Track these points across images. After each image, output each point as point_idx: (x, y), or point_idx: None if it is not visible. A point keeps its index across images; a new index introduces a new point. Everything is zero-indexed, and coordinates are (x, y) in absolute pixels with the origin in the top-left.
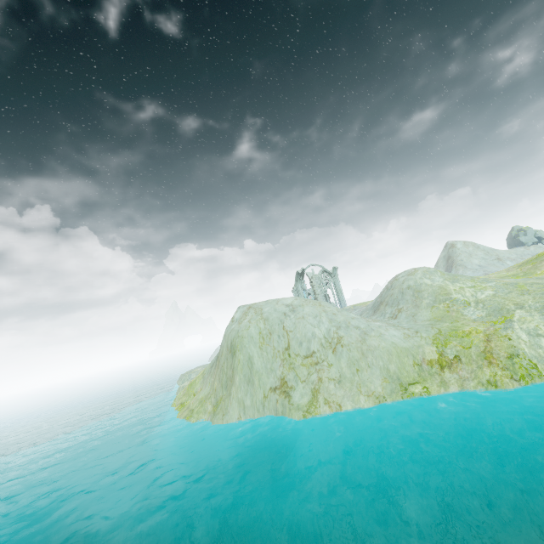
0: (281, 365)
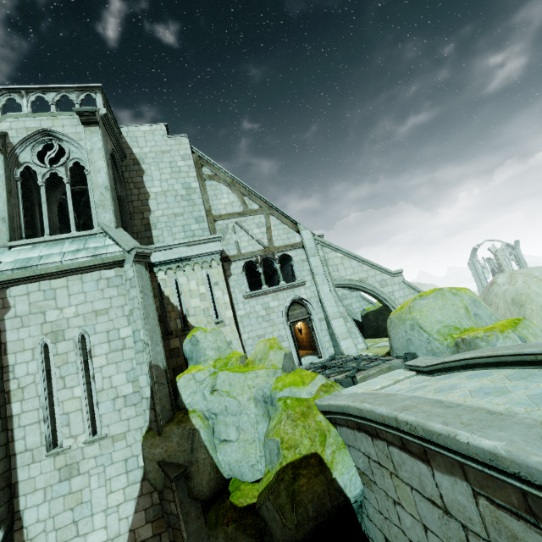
0: None
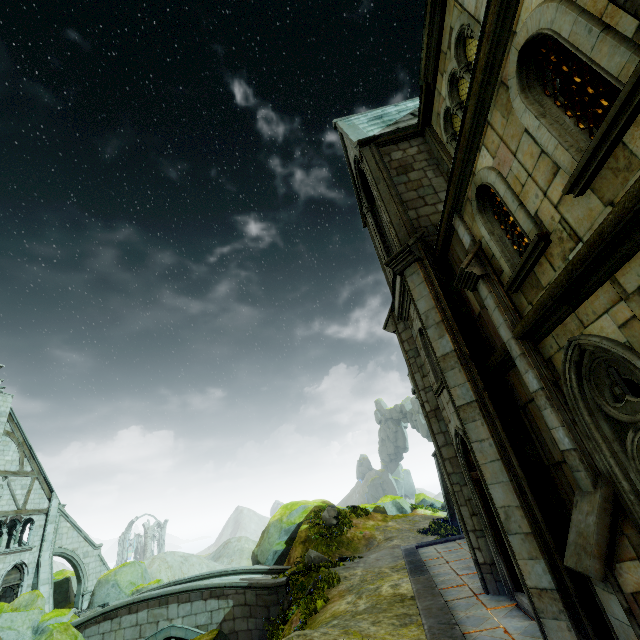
0: None
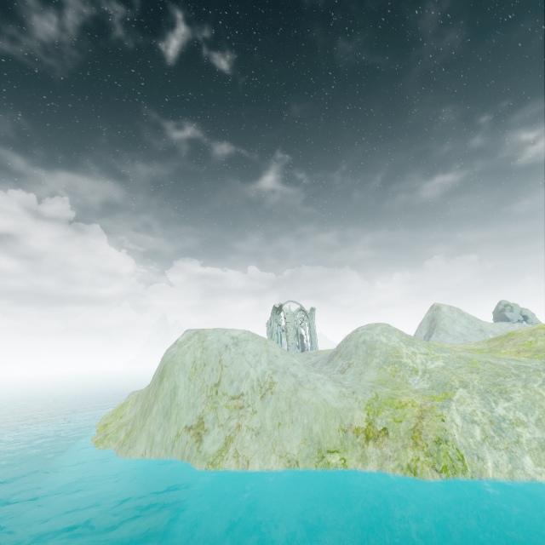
0: (205, 402)
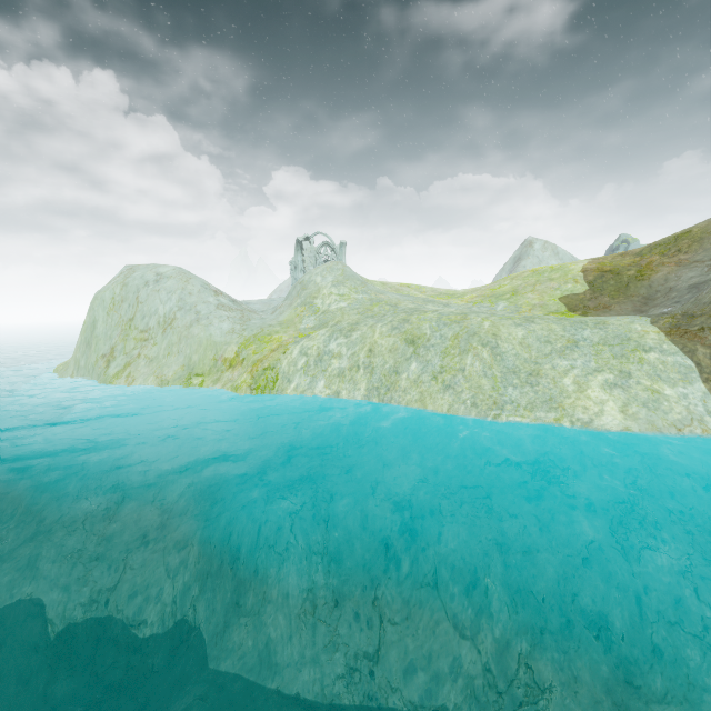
0: (119, 334)
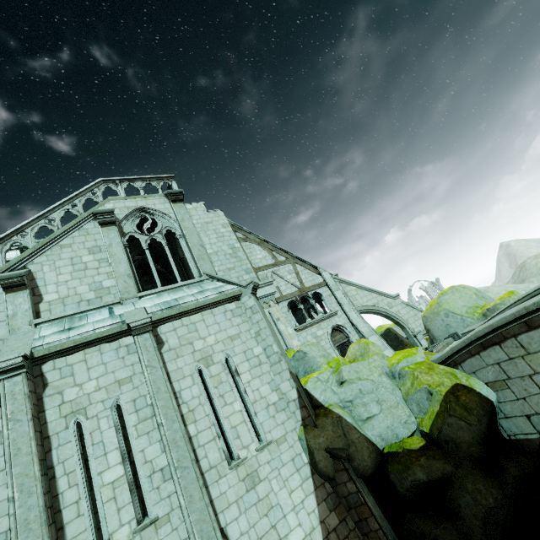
0: None
